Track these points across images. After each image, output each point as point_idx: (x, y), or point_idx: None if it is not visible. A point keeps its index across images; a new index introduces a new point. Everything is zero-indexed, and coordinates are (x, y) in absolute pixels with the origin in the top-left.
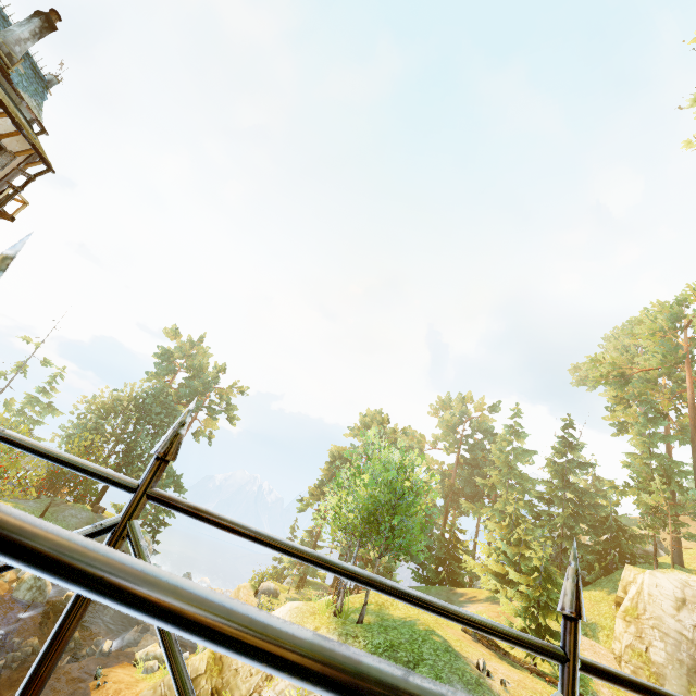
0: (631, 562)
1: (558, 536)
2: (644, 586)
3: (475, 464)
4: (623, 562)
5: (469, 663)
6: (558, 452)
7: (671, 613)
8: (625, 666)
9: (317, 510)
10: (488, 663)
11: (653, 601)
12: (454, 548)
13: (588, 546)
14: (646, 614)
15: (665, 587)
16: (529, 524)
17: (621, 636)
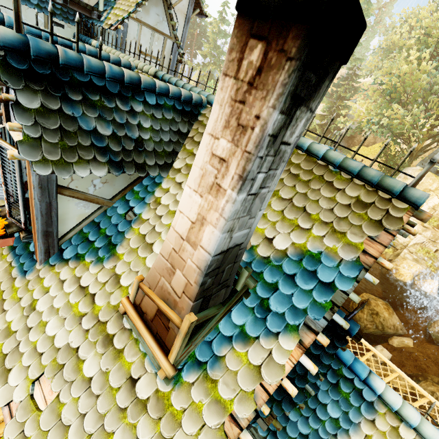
0: None
1: None
2: None
3: None
4: None
5: None
6: None
7: None
8: None
9: None
10: None
11: None
12: None
13: None
14: None
15: None
16: None
17: None
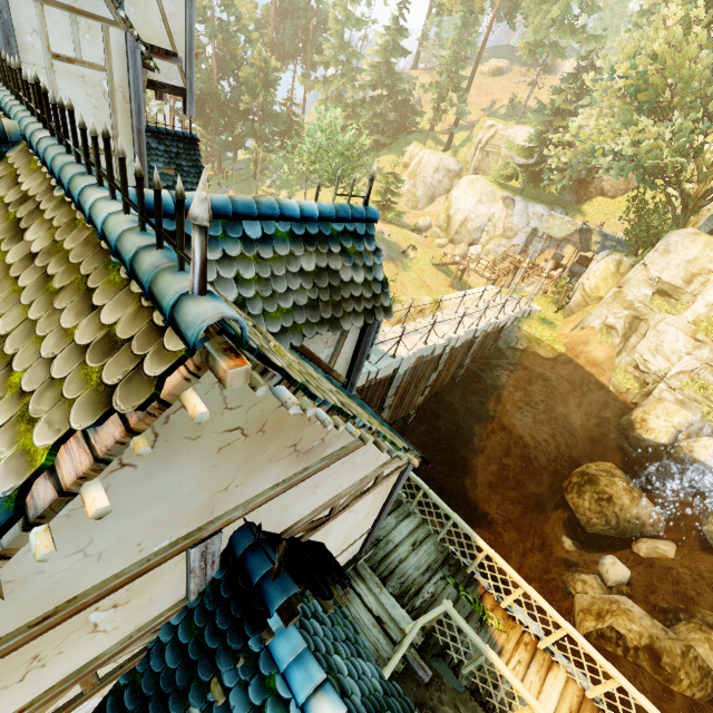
0: (410, 132)
1: (374, 116)
2: (423, 161)
3: (293, 11)
4: (407, 132)
5: (375, 232)
6: (391, 39)
7: (431, 175)
8: (404, 198)
9: (164, 104)
10: (378, 228)
11: (425, 170)
12: (292, 123)
13: (392, 124)
14: (420, 176)
15: (432, 162)
16: (367, 119)
17: (405, 186)
